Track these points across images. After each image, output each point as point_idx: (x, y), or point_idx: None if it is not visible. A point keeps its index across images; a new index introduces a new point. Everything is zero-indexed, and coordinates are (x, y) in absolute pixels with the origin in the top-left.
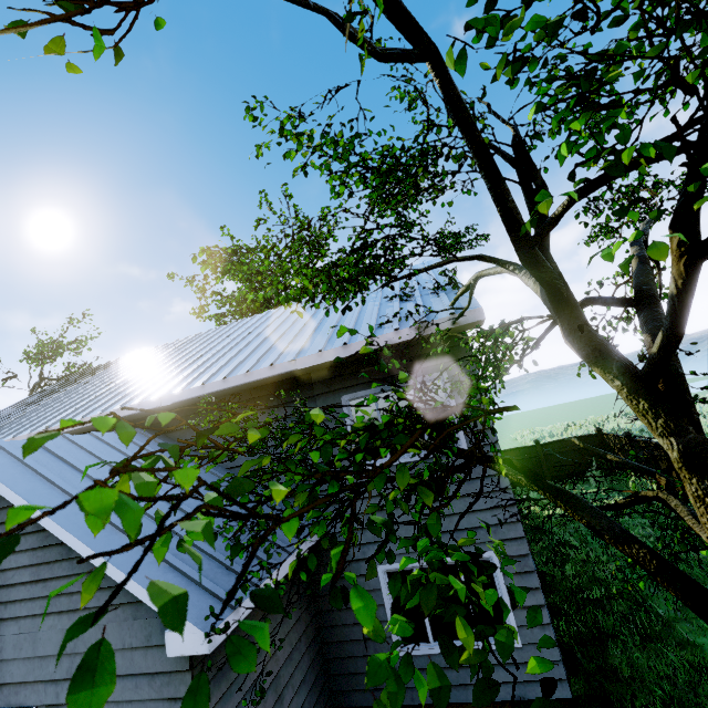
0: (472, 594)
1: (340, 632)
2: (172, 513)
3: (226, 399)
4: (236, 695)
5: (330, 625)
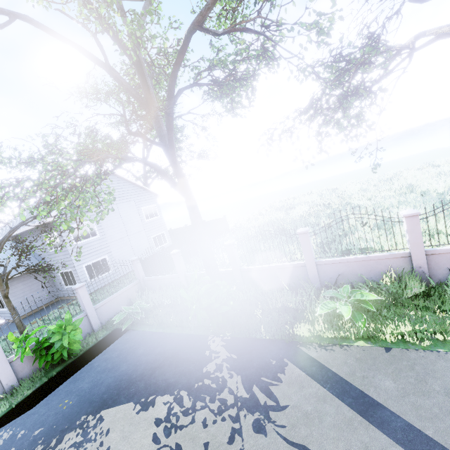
0: (72, 277)
1: (57, 283)
2: (3, 263)
3: (26, 233)
4: (14, 291)
5: (55, 282)
